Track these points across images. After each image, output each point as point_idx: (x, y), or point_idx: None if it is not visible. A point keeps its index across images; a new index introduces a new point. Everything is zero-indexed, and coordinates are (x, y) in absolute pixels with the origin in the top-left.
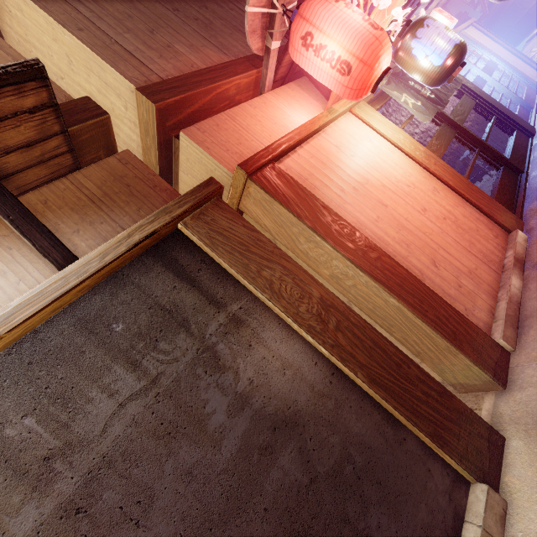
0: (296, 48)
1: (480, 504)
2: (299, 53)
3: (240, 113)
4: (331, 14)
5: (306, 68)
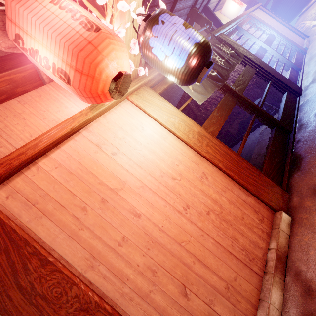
0: (21, 50)
1: None
2: (27, 55)
3: (0, 113)
4: (29, 12)
5: (43, 71)
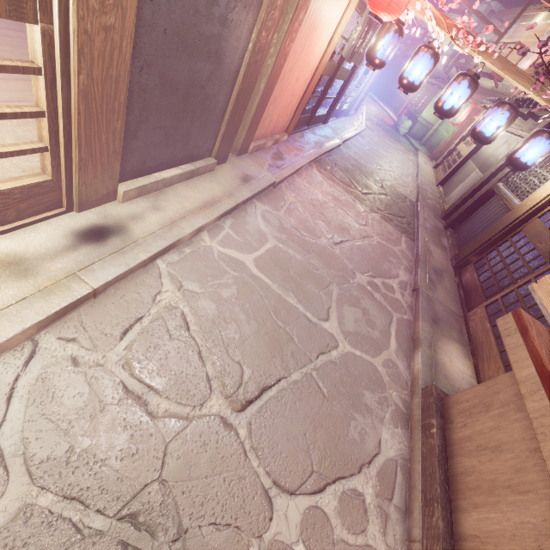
0: None
1: (211, 162)
2: None
3: None
4: None
5: None
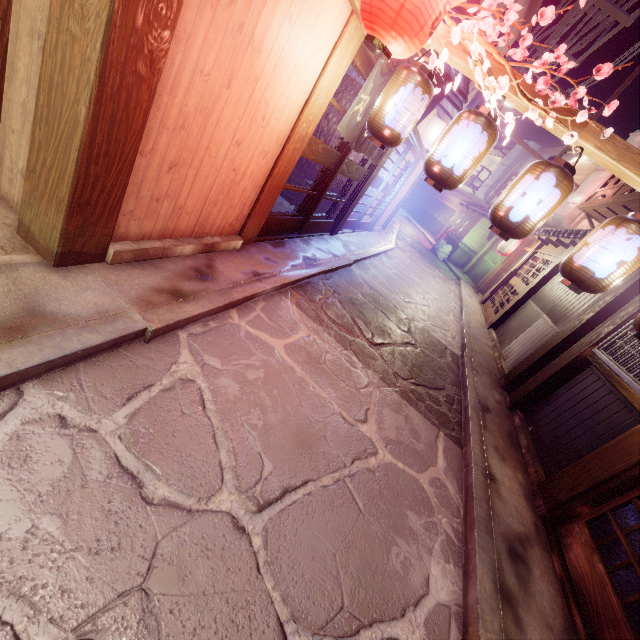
0: None
1: None
2: None
3: None
4: None
5: None
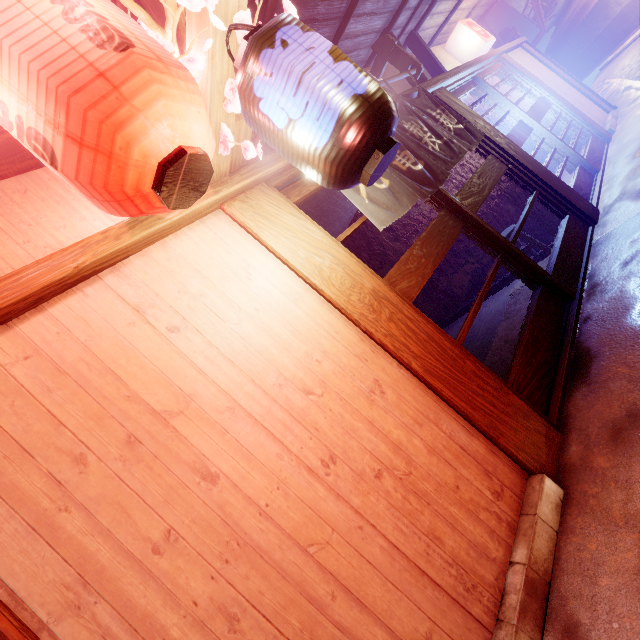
0: None
1: None
2: None
3: None
4: None
5: None
